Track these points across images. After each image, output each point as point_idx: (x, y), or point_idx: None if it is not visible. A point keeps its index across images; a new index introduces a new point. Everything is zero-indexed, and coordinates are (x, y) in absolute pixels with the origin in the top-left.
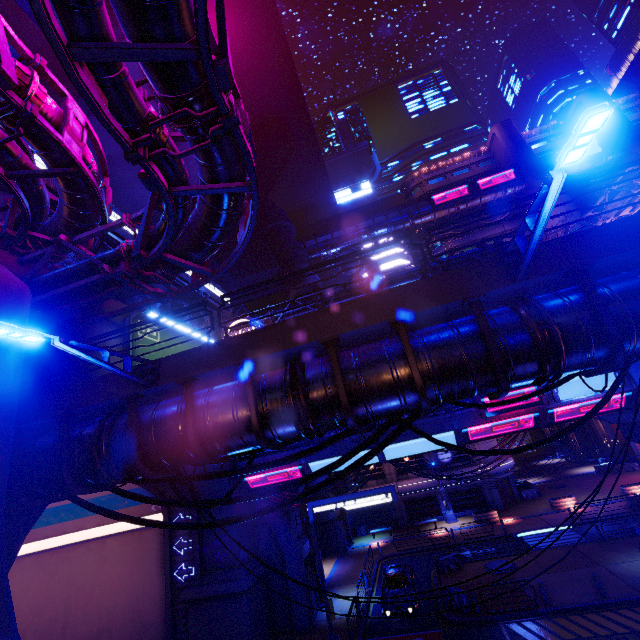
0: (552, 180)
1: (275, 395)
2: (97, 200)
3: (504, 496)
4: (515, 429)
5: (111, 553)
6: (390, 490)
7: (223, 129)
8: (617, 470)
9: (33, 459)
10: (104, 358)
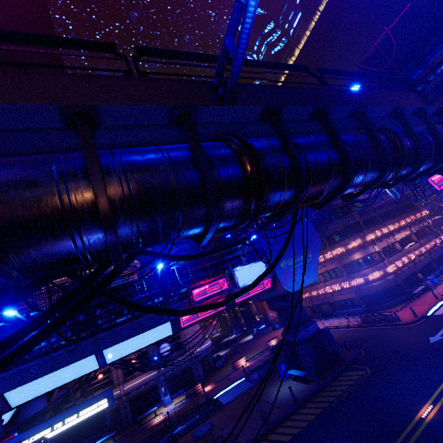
0: None
1: None
2: None
3: (205, 370)
4: (213, 312)
5: None
6: (106, 395)
7: None
8: (263, 334)
9: None
10: None
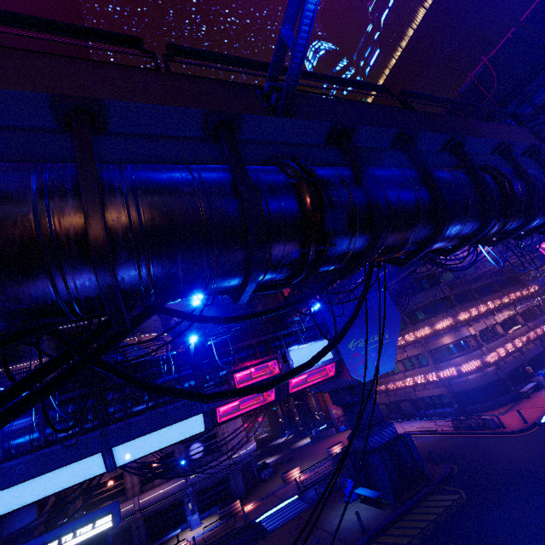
0: None
1: None
2: None
3: (247, 481)
4: (260, 404)
5: None
6: (111, 510)
7: None
8: (324, 437)
9: None
10: None
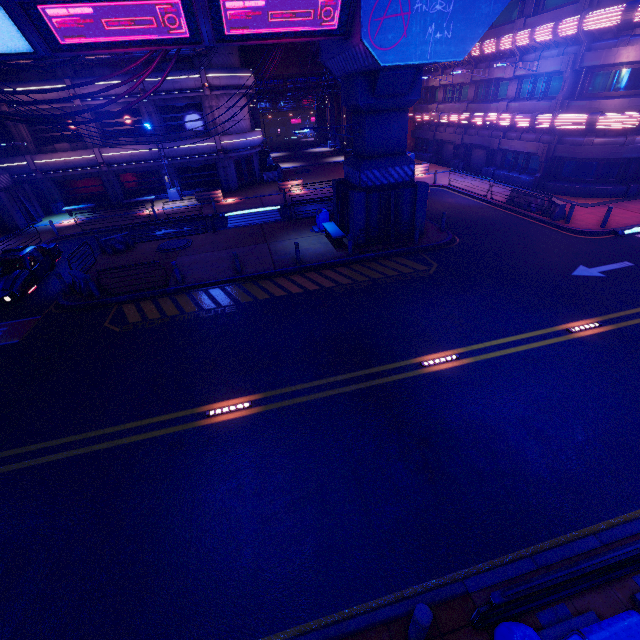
0: None
1: None
2: None
3: (243, 177)
4: (154, 36)
5: None
6: None
7: None
8: None
9: None
10: None
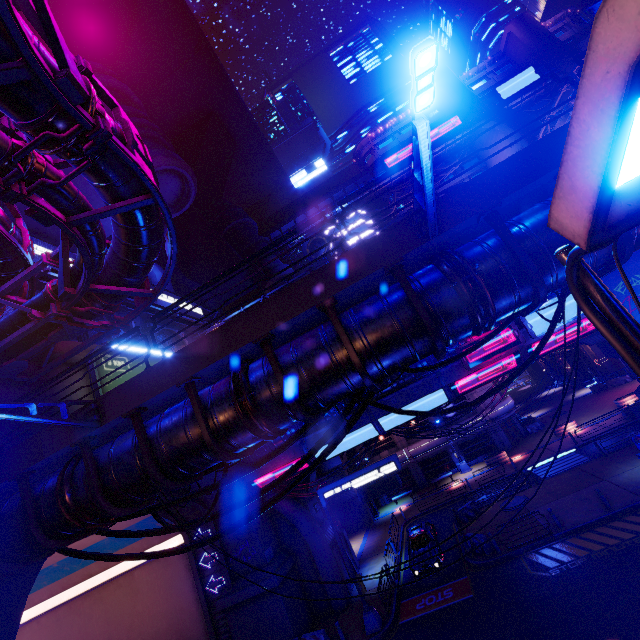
0: (416, 130)
1: (223, 406)
2: (10, 245)
3: (510, 435)
4: (500, 373)
5: (141, 583)
6: (392, 459)
7: (96, 145)
8: (611, 386)
9: (2, 525)
10: (32, 412)
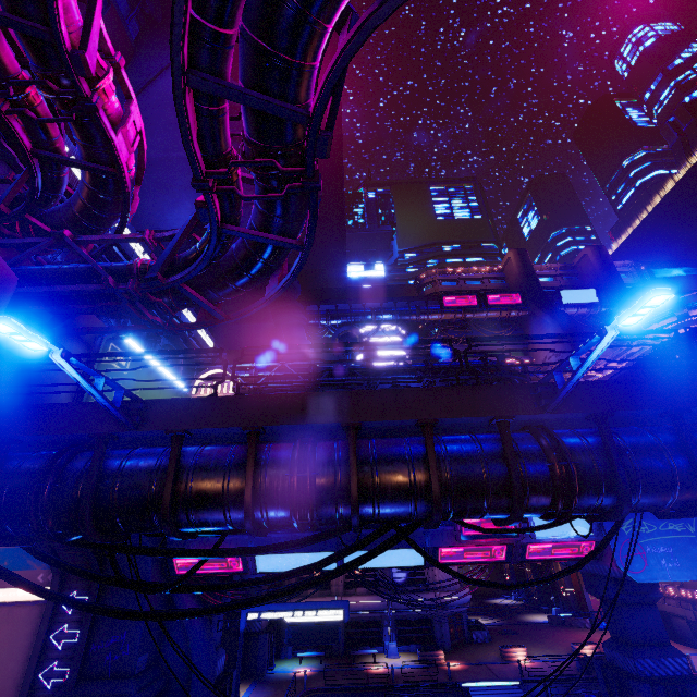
0: (606, 334)
1: (278, 472)
2: (123, 207)
3: (454, 634)
4: (486, 559)
5: None
6: (343, 606)
7: (301, 189)
8: (569, 624)
9: None
10: (97, 385)
